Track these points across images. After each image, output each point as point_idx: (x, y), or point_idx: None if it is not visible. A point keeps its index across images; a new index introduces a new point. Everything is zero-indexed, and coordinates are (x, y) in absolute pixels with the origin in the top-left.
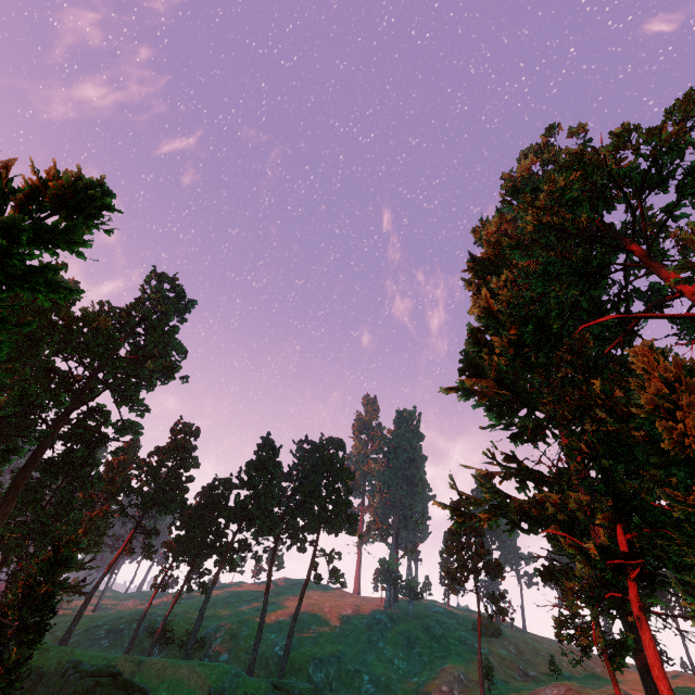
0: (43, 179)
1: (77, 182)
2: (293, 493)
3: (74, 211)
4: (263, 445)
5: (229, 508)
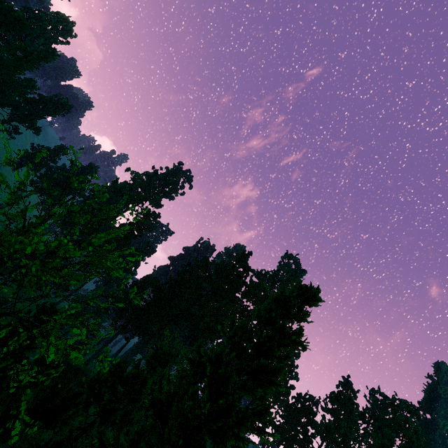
0: (295, 285)
1: (311, 292)
2: (367, 437)
3: (307, 303)
4: (344, 384)
5: (316, 422)
